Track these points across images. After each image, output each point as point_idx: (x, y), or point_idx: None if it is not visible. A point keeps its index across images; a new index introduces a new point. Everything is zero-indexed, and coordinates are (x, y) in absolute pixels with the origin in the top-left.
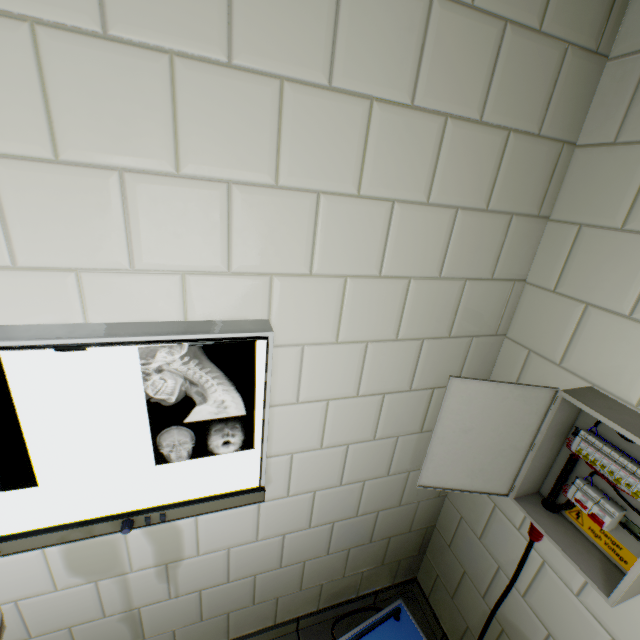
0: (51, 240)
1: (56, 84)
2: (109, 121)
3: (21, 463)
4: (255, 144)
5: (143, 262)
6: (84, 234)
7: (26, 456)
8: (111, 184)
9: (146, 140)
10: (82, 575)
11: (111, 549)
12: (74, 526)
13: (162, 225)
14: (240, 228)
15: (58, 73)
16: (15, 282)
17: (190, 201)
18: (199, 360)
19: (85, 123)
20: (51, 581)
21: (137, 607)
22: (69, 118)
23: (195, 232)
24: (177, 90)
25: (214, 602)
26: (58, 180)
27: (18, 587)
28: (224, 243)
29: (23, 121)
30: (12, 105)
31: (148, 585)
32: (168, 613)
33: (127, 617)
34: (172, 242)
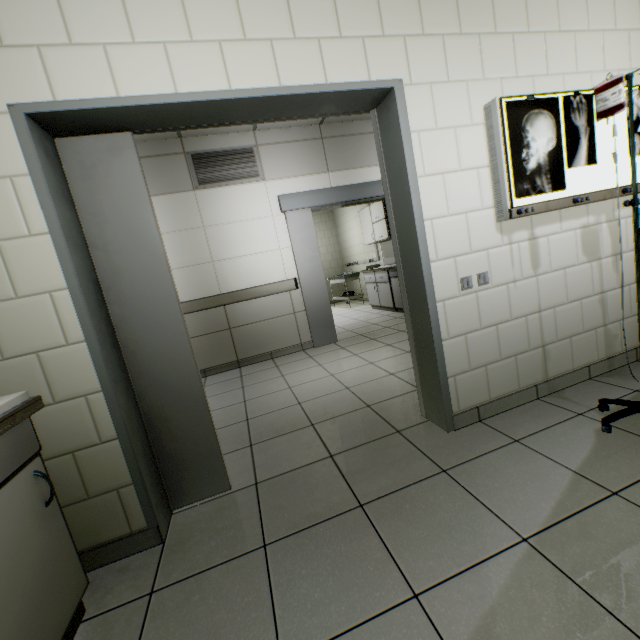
0: (585, 61)
1: (588, 6)
2: (599, 15)
3: (592, 150)
4: (634, 14)
5: (606, 67)
6: (592, 58)
7: (594, 147)
8: (599, 37)
9: (607, 19)
10: (585, 256)
11: (595, 238)
12: (608, 189)
13: (611, 51)
14: (632, 49)
15: (589, 2)
16: (576, 79)
17: (618, 40)
18: (639, 98)
19: (594, 17)
20: (575, 257)
21: (604, 292)
22: (590, 16)
23: (619, 53)
24: (614, 0)
25: (634, 300)
26: (587, 38)
27: (565, 258)
28: (628, 56)
29: (581, 19)
30: (579, 15)
31: (608, 273)
32: (616, 303)
33: (600, 300)
34: (614, 58)
